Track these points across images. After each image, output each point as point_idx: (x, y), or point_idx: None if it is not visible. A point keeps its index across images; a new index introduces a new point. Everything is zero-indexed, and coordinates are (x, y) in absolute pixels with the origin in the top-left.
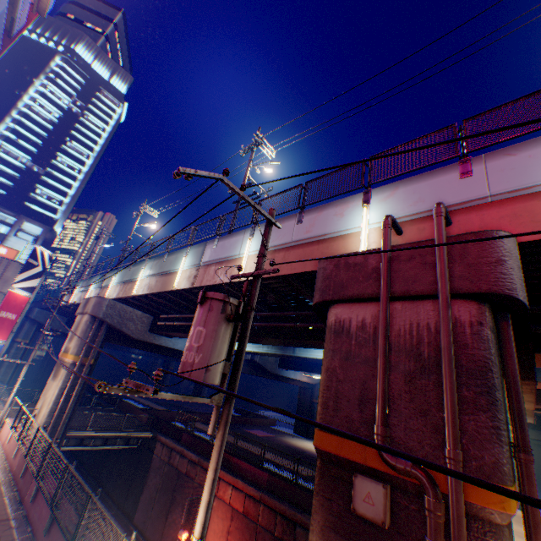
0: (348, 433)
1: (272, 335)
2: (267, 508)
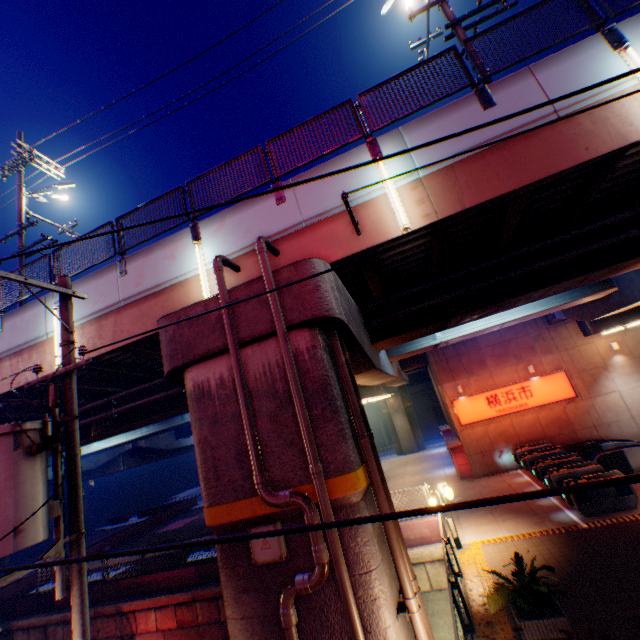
0: (159, 546)
1: (142, 416)
2: (206, 601)
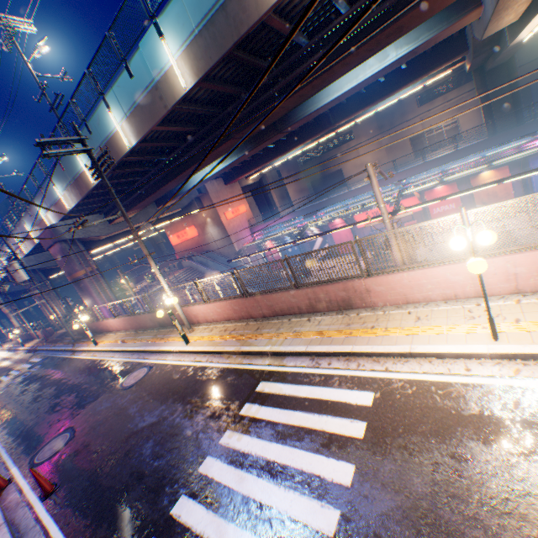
0: None
1: None
2: None
